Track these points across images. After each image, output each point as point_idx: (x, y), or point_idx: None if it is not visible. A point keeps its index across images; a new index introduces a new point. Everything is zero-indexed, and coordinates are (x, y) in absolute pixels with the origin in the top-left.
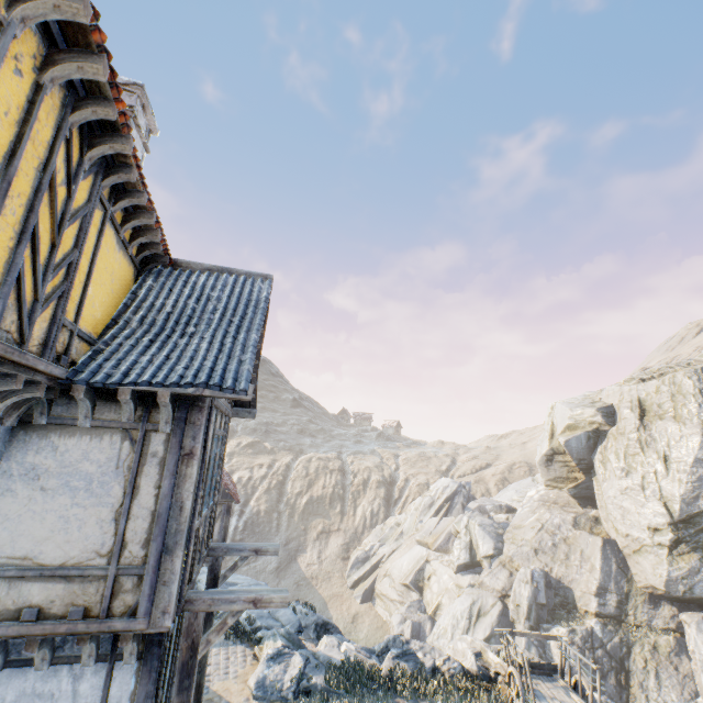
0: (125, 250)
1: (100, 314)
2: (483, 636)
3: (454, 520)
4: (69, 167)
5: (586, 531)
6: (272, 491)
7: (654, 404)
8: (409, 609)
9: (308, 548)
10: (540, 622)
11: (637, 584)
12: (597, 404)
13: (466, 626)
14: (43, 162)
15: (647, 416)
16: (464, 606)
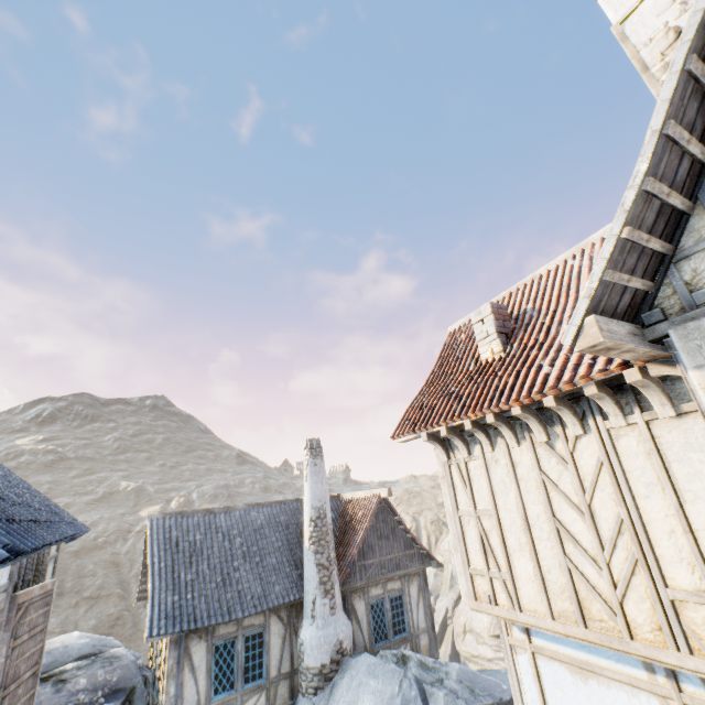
0: None
1: None
2: None
3: None
4: None
5: None
6: None
7: None
8: None
9: None
10: None
11: None
12: None
13: None
14: None
15: None
16: None
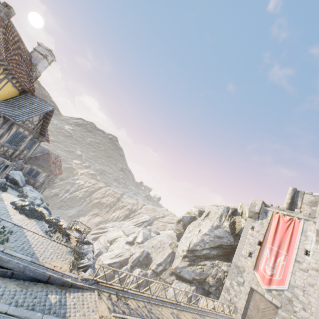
0: (16, 88)
1: (2, 97)
2: (115, 261)
3: (139, 229)
4: None
5: (171, 247)
6: (87, 192)
7: (210, 214)
8: (103, 247)
9: (86, 216)
10: (136, 265)
11: (171, 267)
12: (201, 209)
13: (113, 257)
14: None
15: (207, 217)
16: (118, 252)
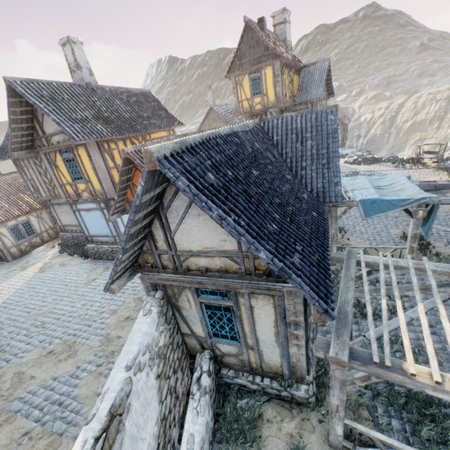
0: (296, 74)
1: (296, 91)
2: None
3: None
4: (290, 76)
5: None
6: (386, 123)
7: None
8: None
9: (405, 149)
10: None
11: None
12: None
13: None
14: (288, 79)
15: None
16: None
